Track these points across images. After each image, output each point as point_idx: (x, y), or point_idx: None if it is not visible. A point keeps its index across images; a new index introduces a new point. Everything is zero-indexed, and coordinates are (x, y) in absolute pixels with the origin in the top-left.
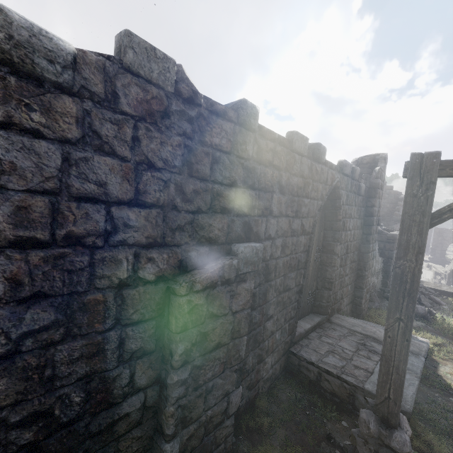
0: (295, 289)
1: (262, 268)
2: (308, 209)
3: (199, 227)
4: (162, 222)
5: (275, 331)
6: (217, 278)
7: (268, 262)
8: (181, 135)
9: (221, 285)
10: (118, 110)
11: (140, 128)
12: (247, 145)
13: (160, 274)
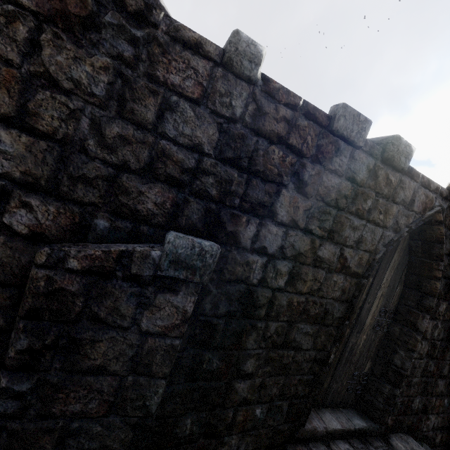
0: (312, 353)
1: (237, 292)
2: (361, 236)
3: (120, 189)
4: (55, 162)
5: (255, 402)
6: (113, 265)
7: (254, 289)
8: (113, 57)
9: (121, 279)
10: (11, 0)
11: (43, 30)
12: (233, 99)
13: (37, 230)
